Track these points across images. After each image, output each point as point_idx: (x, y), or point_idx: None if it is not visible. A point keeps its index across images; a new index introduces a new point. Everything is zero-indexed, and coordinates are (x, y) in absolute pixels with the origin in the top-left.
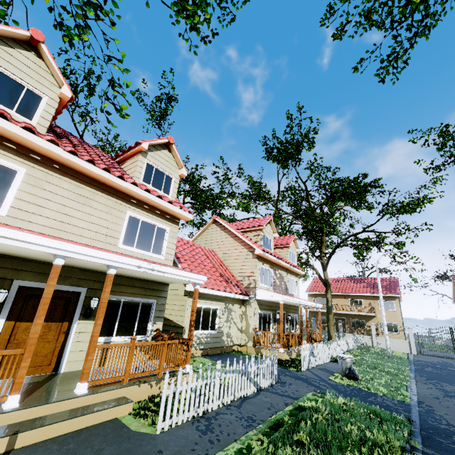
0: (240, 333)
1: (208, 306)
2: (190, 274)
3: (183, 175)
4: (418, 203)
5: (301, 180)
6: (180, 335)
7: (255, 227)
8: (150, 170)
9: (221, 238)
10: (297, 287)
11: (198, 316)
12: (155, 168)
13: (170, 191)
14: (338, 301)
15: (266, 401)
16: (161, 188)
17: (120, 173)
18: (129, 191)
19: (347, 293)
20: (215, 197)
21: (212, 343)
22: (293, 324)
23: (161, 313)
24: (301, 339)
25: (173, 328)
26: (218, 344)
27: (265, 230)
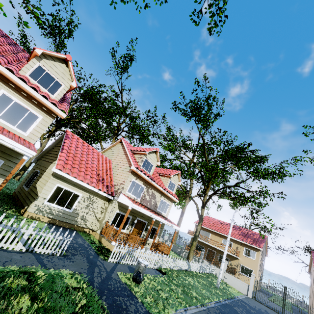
0: (97, 221)
1: (70, 190)
2: (15, 143)
3: (73, 86)
4: (275, 172)
5: (200, 134)
6: (33, 200)
7: (141, 151)
8: (41, 71)
9: (119, 153)
10: (168, 209)
11: (57, 193)
12: (46, 72)
13: (56, 93)
14: (215, 237)
15: (13, 258)
16: (46, 87)
17: (3, 60)
18: (5, 75)
19: (222, 234)
20: (143, 132)
21: (64, 217)
22: (153, 234)
23: (5, 172)
24: (143, 244)
25: (34, 195)
26: (69, 221)
27: (149, 156)
